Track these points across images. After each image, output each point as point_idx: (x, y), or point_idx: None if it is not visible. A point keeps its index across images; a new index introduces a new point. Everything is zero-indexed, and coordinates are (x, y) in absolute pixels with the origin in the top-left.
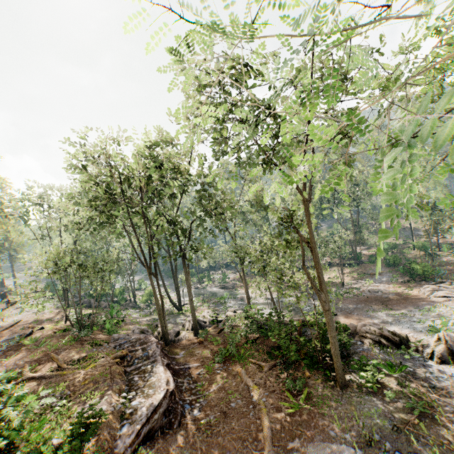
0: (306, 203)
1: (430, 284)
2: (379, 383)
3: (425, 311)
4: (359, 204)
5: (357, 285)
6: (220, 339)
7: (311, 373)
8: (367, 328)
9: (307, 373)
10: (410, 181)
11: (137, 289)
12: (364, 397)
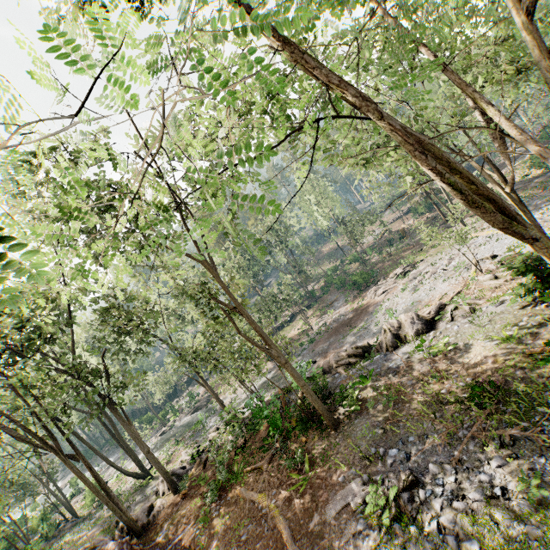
0: (211, 271)
1: (372, 287)
2: (361, 400)
3: (377, 313)
4: (286, 245)
5: (323, 321)
6: (207, 473)
7: (307, 436)
8: (336, 357)
9: (303, 439)
10: (315, 207)
11: (74, 494)
12: (354, 423)
